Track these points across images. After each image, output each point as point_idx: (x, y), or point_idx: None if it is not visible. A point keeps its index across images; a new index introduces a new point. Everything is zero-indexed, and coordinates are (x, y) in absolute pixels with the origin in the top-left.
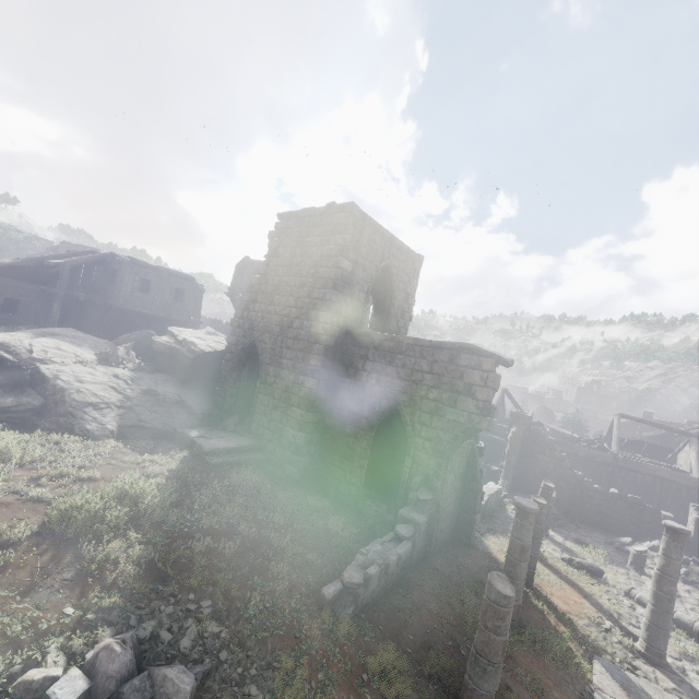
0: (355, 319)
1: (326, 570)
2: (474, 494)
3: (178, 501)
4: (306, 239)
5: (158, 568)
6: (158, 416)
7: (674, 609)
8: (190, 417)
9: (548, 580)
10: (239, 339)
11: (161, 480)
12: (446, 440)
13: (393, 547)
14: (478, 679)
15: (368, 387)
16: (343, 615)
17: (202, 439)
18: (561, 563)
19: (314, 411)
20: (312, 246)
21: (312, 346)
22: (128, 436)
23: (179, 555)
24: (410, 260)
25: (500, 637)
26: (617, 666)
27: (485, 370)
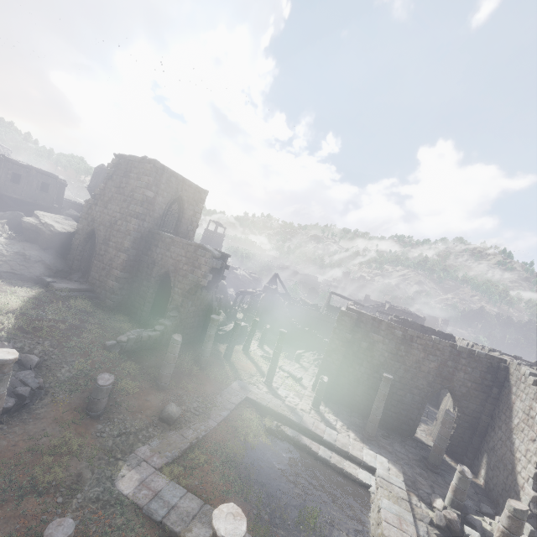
0: (156, 224)
1: (113, 340)
2: (210, 319)
3: (36, 308)
4: (129, 174)
5: (24, 329)
6: (25, 268)
7: (293, 371)
8: (48, 271)
9: (242, 360)
10: (85, 226)
11: (26, 298)
12: (187, 289)
13: (149, 333)
14: (163, 370)
15: (157, 261)
16: (114, 352)
17: (55, 283)
18: (258, 357)
19: (125, 272)
20: (132, 179)
21: (127, 237)
22: (4, 277)
23: (35, 326)
24: (198, 193)
25: (173, 354)
26: (244, 383)
27: (207, 258)
